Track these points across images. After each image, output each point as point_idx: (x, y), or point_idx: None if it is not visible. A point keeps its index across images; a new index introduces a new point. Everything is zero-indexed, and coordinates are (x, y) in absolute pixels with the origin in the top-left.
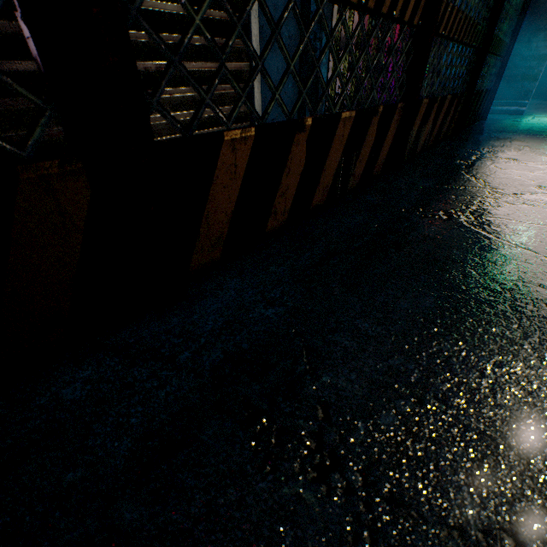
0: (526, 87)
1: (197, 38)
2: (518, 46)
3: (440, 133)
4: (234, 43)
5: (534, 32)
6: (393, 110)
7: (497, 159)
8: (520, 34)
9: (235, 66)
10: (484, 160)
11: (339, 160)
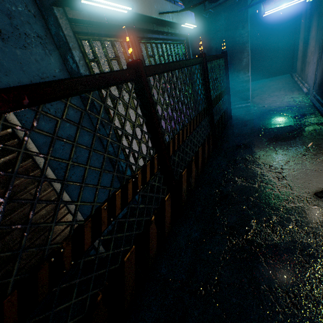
0: (245, 94)
1: (34, 239)
2: (233, 78)
3: (204, 161)
4: (61, 218)
5: (238, 72)
6: (163, 205)
7: (235, 180)
8: (232, 73)
9: (65, 228)
10: (228, 183)
11: (135, 270)
